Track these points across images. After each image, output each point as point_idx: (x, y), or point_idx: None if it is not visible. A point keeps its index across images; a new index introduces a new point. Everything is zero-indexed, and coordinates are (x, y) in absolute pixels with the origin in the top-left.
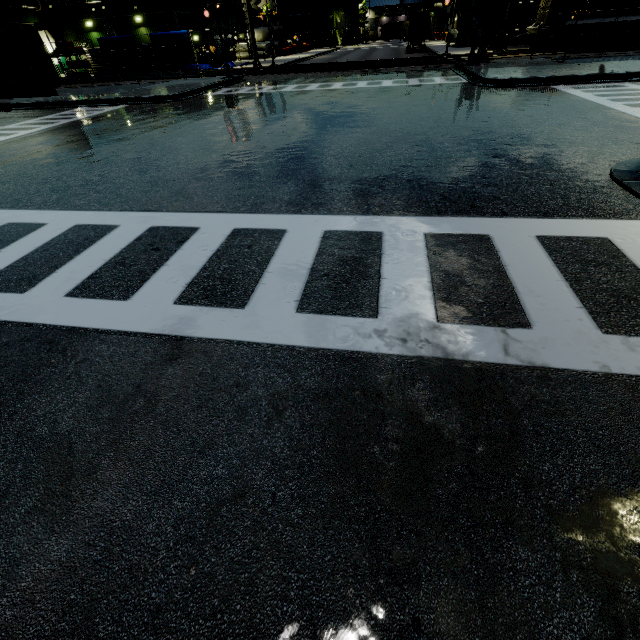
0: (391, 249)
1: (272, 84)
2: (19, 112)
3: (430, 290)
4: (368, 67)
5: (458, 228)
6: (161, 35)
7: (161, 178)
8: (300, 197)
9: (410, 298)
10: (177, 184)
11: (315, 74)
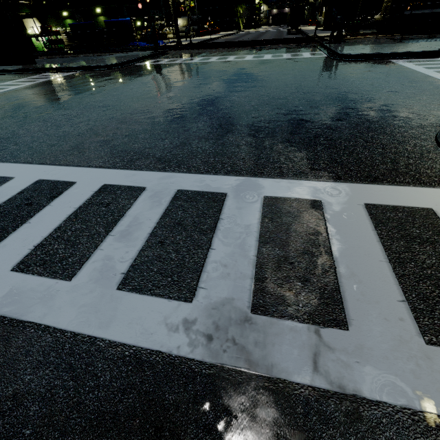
0: (229, 213)
1: (185, 57)
2: (3, 76)
3: (253, 267)
4: (256, 45)
5: (294, 192)
6: (112, 21)
7: (70, 133)
8: (169, 154)
9: (231, 276)
10: (79, 139)
11: (218, 50)
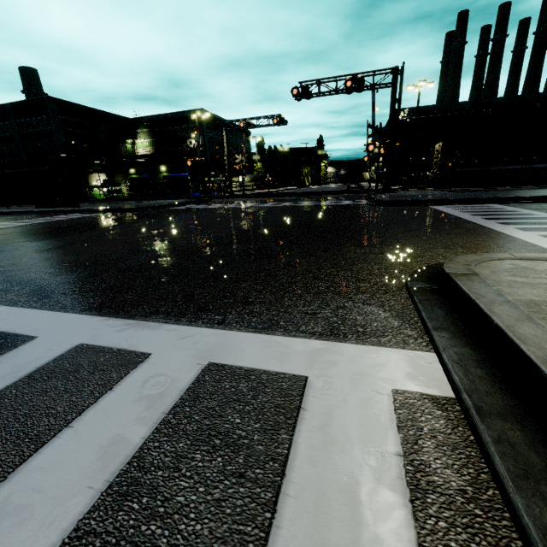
0: None
1: (225, 203)
2: (31, 216)
3: None
4: (303, 195)
5: (131, 339)
6: (170, 176)
7: None
8: (54, 286)
9: None
10: None
11: (263, 198)
